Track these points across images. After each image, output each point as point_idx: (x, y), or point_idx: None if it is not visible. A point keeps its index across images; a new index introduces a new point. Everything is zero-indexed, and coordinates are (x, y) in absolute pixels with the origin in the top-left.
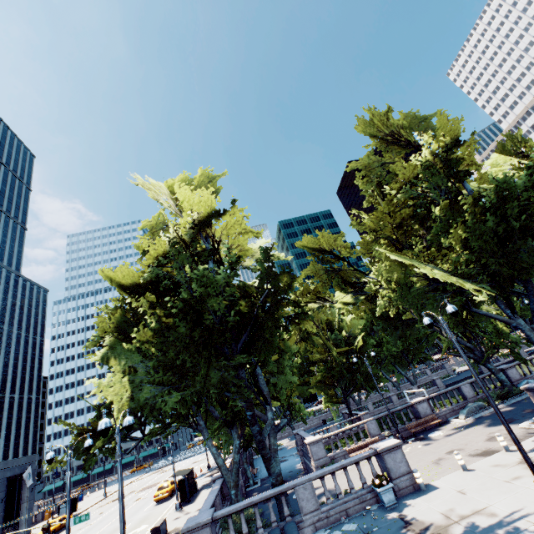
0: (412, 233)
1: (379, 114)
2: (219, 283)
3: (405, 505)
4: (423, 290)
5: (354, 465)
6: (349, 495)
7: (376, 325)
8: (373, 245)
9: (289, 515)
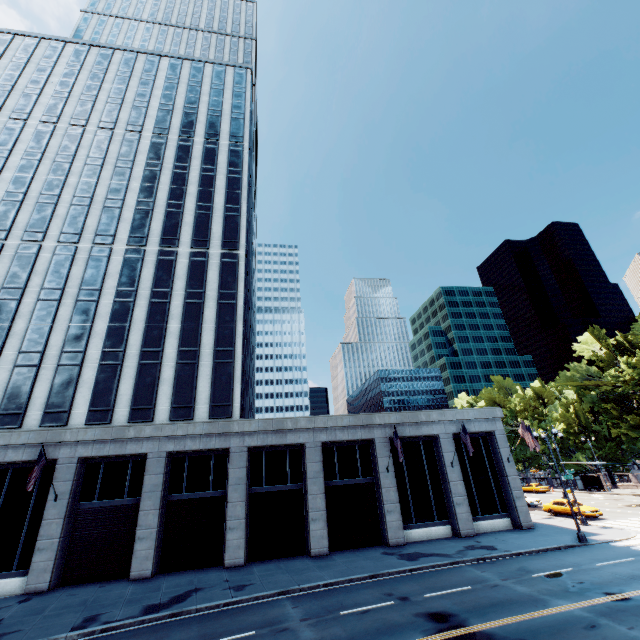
0: None
1: None
2: None
3: None
4: None
5: None
6: None
7: None
8: None
9: None
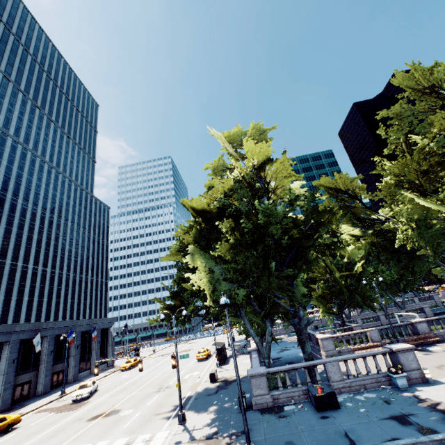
0: (437, 179)
1: (420, 68)
2: (278, 215)
3: (416, 389)
4: (444, 231)
5: (358, 360)
6: (366, 376)
7: (372, 256)
8: (395, 189)
9: (320, 380)
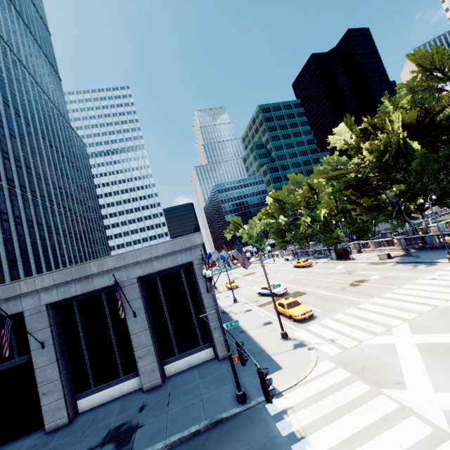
0: None
1: None
2: None
3: None
4: None
5: None
6: None
7: None
8: None
9: None
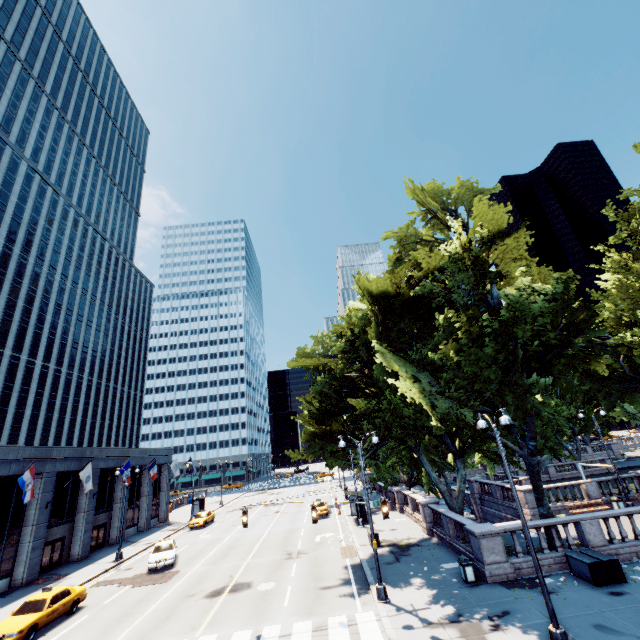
0: None
1: None
2: (532, 309)
3: None
4: None
5: None
6: (635, 540)
7: None
8: None
9: (573, 544)
